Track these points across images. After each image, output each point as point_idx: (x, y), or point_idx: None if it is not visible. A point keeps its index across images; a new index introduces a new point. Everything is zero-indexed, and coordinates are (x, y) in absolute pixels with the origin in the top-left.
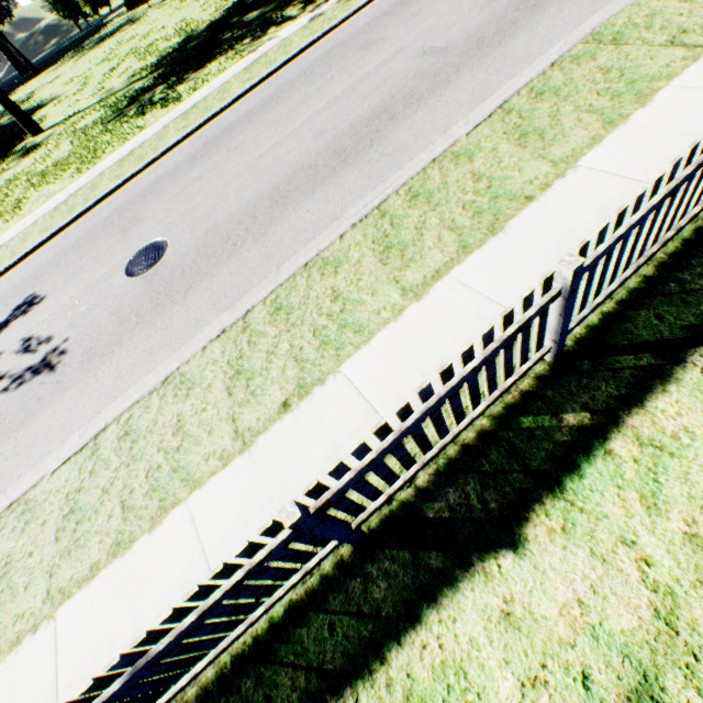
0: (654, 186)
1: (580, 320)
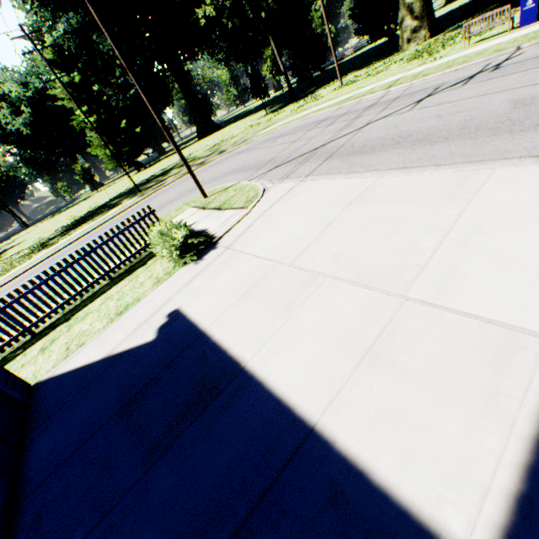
0: (31, 282)
1: (38, 320)
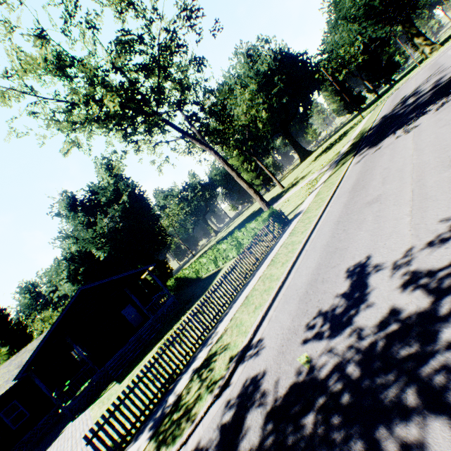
0: None
1: None
